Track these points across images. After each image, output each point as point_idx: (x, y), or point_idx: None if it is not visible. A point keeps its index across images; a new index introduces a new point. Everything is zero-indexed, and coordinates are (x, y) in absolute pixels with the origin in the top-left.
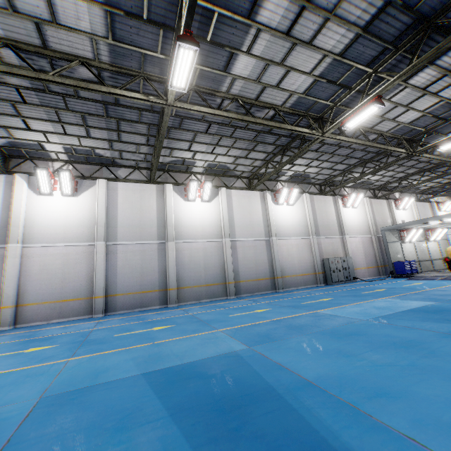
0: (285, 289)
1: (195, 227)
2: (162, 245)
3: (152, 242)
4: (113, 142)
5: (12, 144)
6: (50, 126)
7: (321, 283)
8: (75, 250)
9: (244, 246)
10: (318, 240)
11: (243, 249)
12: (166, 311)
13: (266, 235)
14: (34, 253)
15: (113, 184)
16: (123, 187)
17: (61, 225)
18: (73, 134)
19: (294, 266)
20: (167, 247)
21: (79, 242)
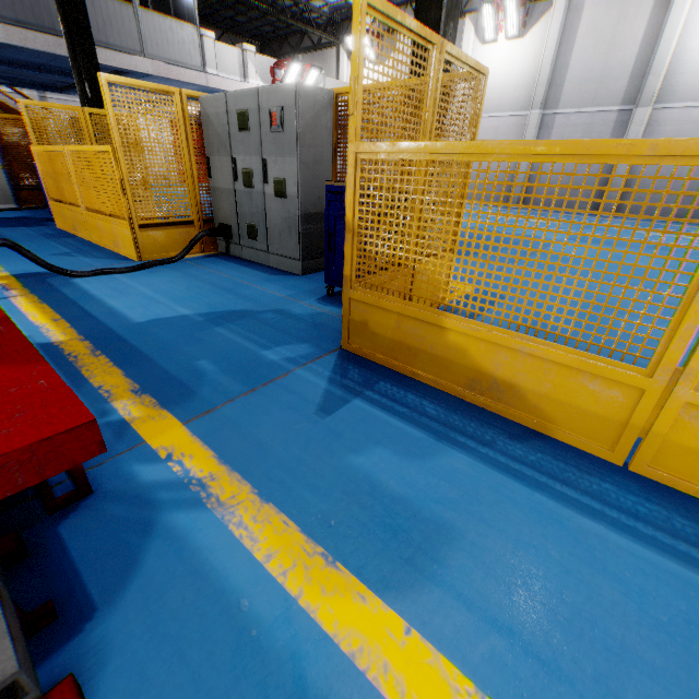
0: None
1: None
2: (625, 115)
3: (609, 110)
4: None
5: None
6: None
7: None
8: (506, 123)
9: None
10: None
11: None
12: (583, 216)
13: None
14: None
15: (579, 1)
16: (594, 3)
17: (498, 88)
18: None
19: None
20: (631, 119)
21: (513, 111)
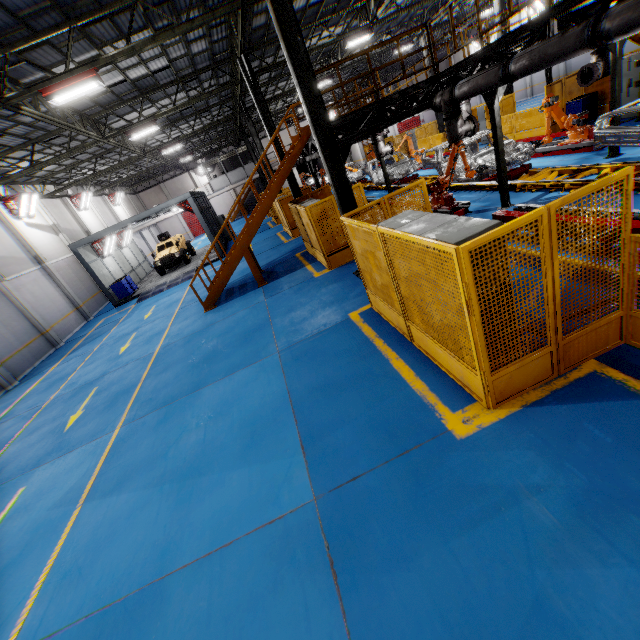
0: None
1: None
2: None
3: None
4: None
5: None
6: None
7: None
8: None
9: None
10: None
11: None
12: None
13: None
14: None
15: None
16: None
17: None
18: None
19: None
20: None
21: None
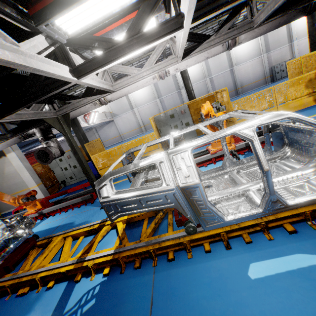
0: (244, 93)
1: (190, 78)
2: (179, 92)
3: (175, 92)
4: (147, 59)
5: (119, 75)
6: (128, 66)
7: (269, 83)
8: (151, 105)
9: (217, 79)
10: (268, 55)
11: (217, 80)
12: None
13: (230, 67)
14: (141, 109)
15: None
16: None
17: (143, 98)
18: (135, 64)
19: (250, 78)
20: (181, 93)
21: (151, 101)
